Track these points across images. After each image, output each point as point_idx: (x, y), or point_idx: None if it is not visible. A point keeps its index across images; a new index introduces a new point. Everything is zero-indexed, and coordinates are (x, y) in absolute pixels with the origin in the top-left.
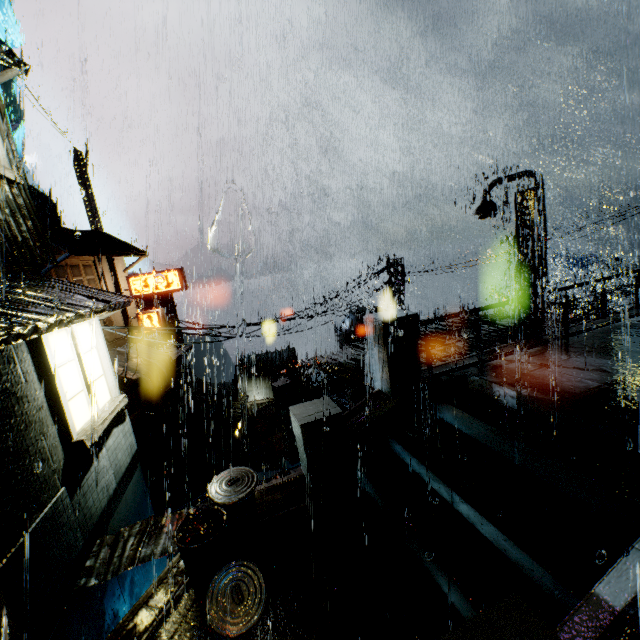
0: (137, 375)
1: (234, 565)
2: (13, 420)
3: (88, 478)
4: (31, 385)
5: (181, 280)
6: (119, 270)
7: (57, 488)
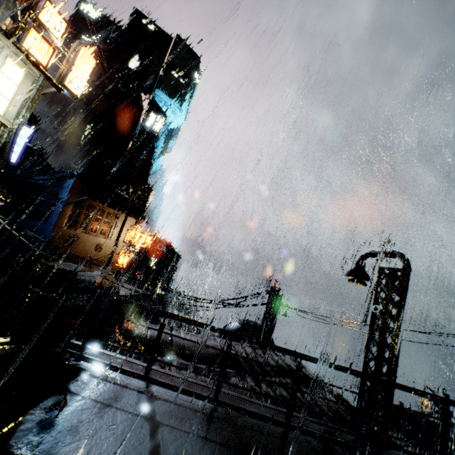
0: None
1: None
2: None
3: None
4: None
5: (152, 243)
6: (127, 224)
7: None
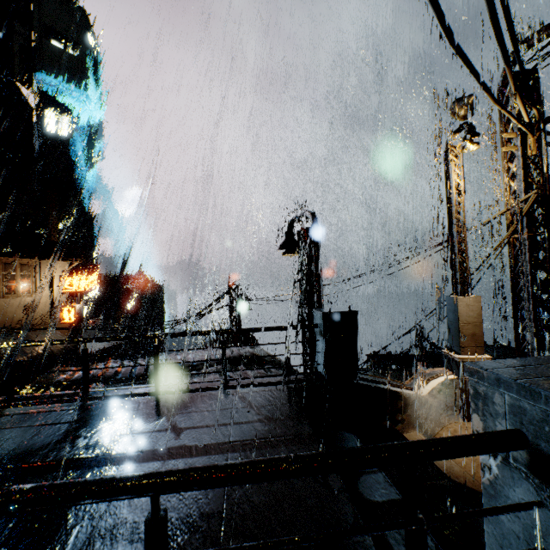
0: (21, 357)
1: None
2: None
3: None
4: None
5: (96, 283)
6: (57, 270)
7: None
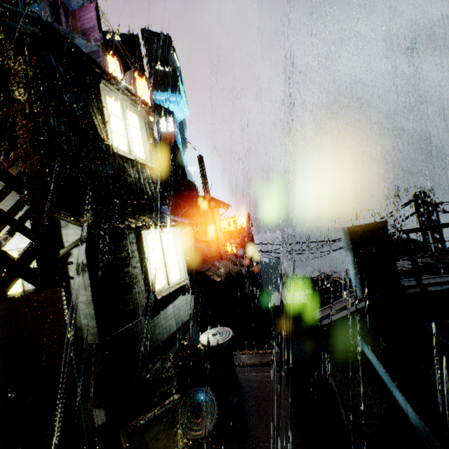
0: (219, 278)
1: (201, 389)
2: (122, 273)
3: (158, 317)
4: (134, 258)
5: (248, 221)
6: (216, 217)
7: (139, 315)
